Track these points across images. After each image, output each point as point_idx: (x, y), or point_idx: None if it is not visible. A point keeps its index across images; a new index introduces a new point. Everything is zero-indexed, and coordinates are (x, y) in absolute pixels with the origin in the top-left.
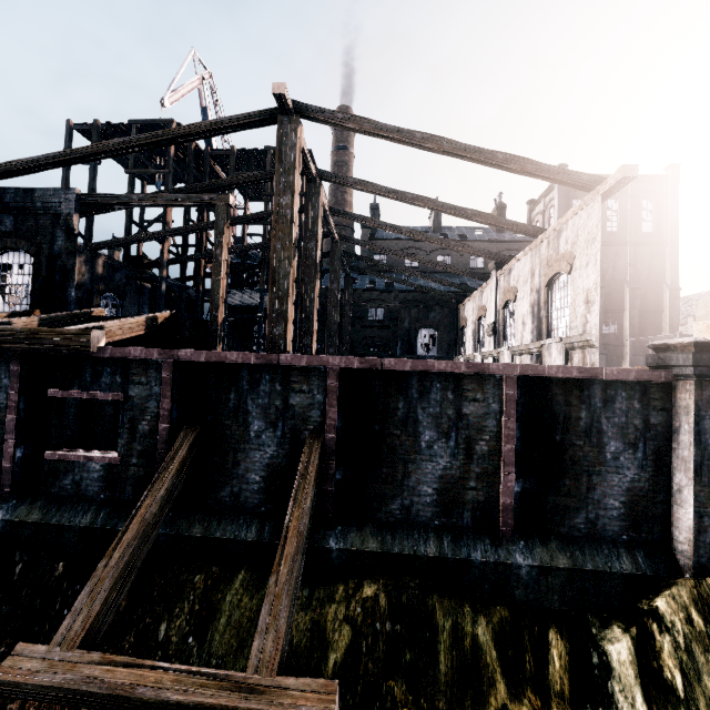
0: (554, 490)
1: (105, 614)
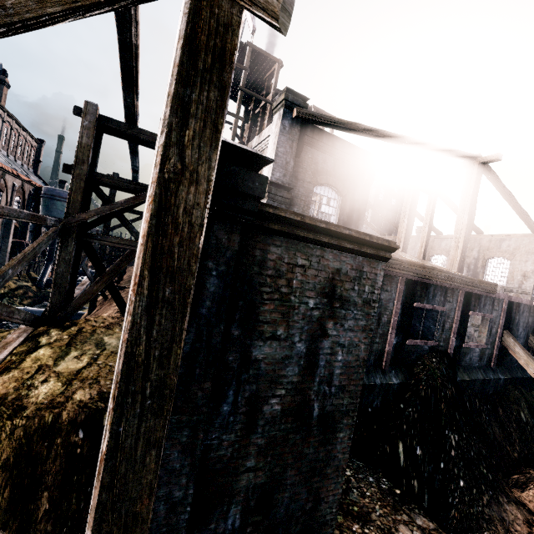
0: None
1: None
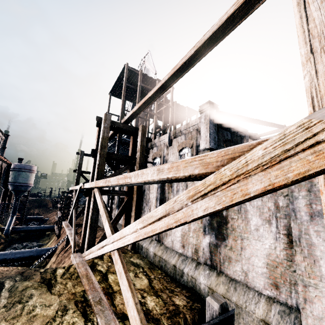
0: None
1: None
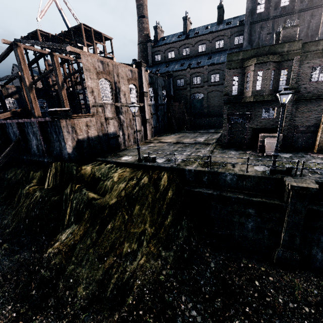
0: (50, 146)
1: None
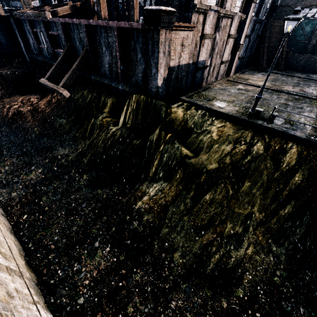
0: (128, 70)
1: (51, 77)
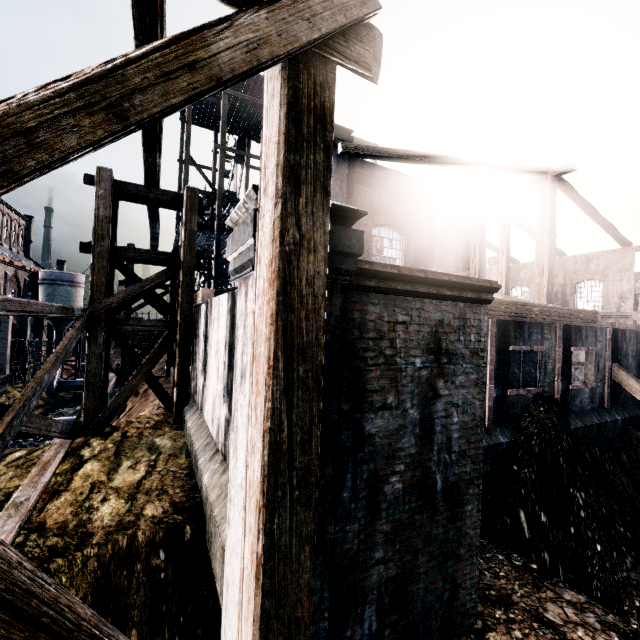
0: None
1: None
